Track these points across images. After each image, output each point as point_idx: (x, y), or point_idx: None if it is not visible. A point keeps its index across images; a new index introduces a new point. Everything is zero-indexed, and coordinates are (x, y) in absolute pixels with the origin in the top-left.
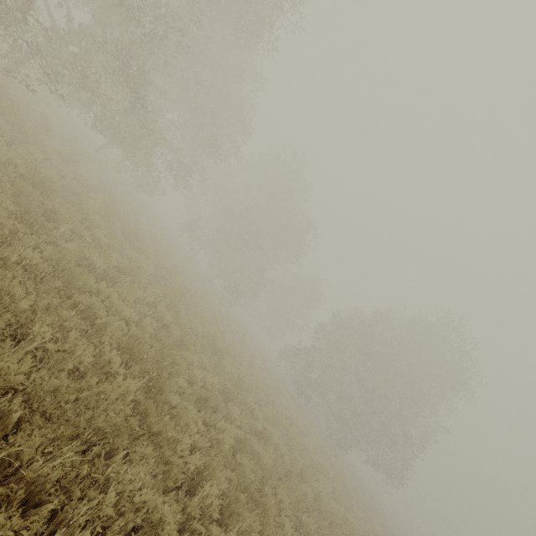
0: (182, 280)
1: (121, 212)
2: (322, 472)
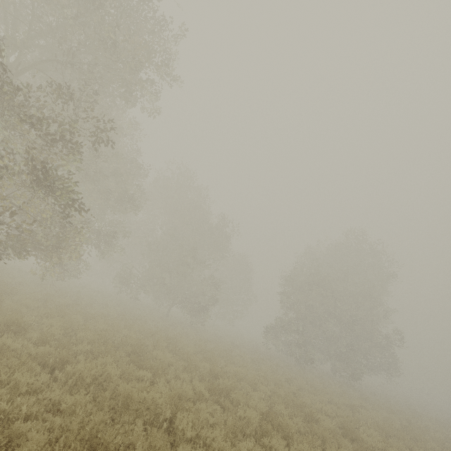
0: (187, 349)
1: (104, 334)
2: (423, 439)
